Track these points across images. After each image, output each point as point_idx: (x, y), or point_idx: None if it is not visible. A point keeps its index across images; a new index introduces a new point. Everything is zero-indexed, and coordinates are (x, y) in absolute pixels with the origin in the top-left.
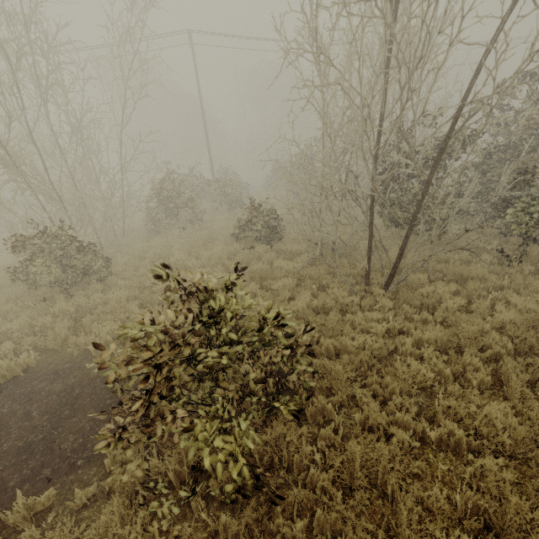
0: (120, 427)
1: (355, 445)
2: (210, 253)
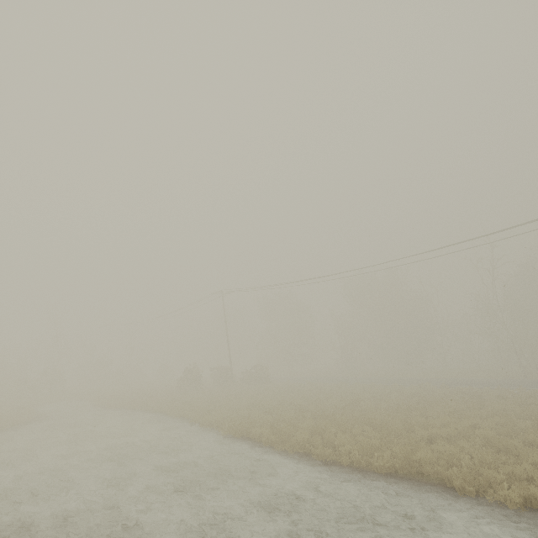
0: None
1: None
2: None
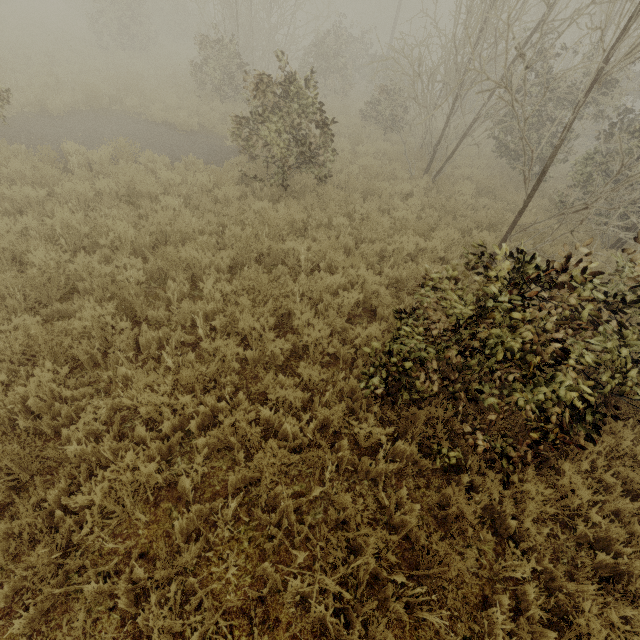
0: (241, 122)
1: (330, 188)
2: None
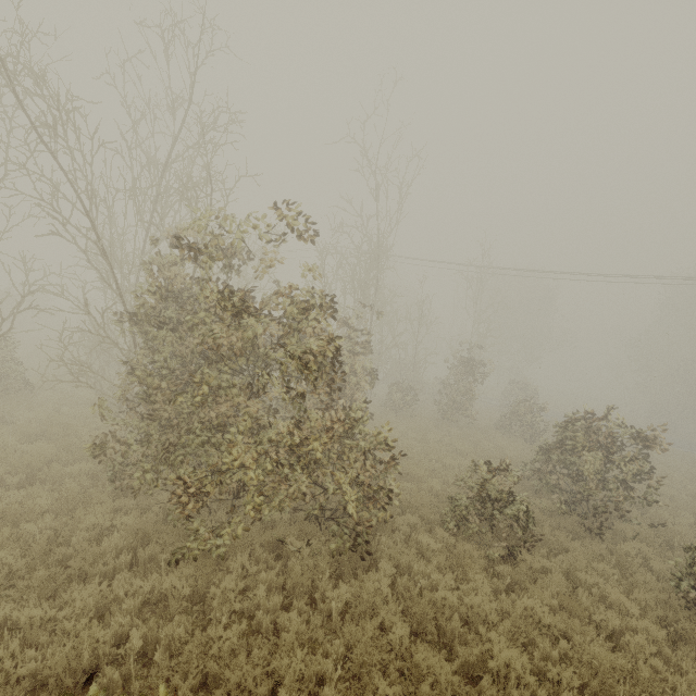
0: None
1: None
2: None
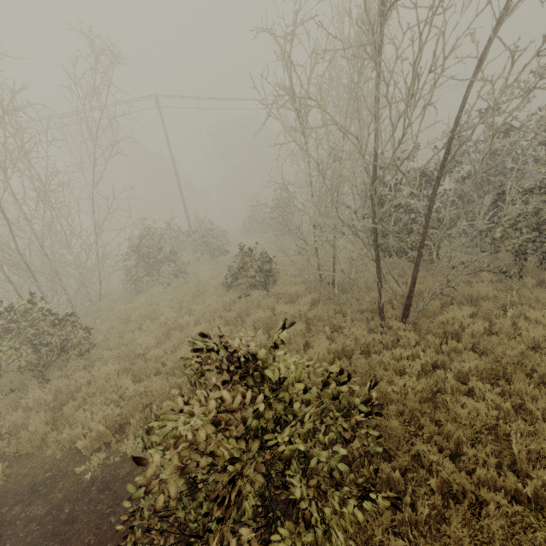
0: None
1: (460, 529)
2: (202, 306)
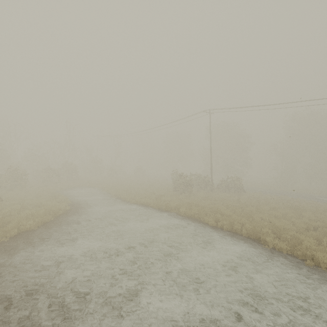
0: None
1: None
2: None
